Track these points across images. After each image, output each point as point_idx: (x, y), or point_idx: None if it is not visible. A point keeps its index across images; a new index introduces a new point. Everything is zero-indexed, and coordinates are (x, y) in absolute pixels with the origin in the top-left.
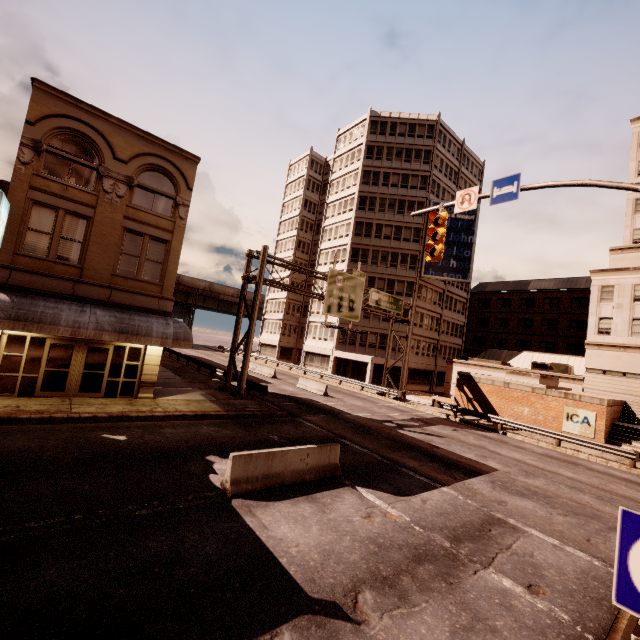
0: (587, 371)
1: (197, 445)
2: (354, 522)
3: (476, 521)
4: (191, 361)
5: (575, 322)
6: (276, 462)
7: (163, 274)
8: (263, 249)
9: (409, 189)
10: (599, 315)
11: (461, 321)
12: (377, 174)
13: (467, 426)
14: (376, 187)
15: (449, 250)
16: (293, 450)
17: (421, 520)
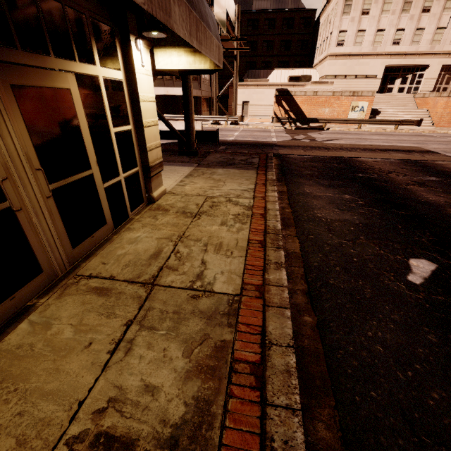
0: (326, 78)
1: (426, 214)
2: None
3: None
4: None
5: (284, 42)
6: None
7: None
8: None
9: None
10: (340, 29)
11: None
12: None
13: (309, 130)
14: None
15: None
16: None
17: None
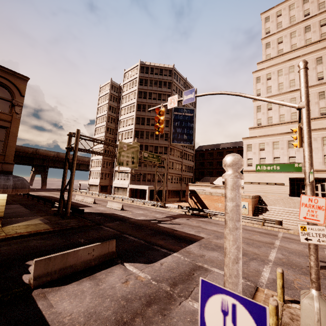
0: (245, 183)
1: (22, 255)
2: (116, 287)
3: (187, 270)
4: (40, 199)
5: None
6: (70, 258)
7: (5, 148)
8: (77, 131)
9: (162, 101)
10: (247, 157)
11: (192, 164)
12: (145, 93)
13: (194, 216)
14: (145, 99)
15: (183, 130)
16: (82, 249)
17: (157, 276)
